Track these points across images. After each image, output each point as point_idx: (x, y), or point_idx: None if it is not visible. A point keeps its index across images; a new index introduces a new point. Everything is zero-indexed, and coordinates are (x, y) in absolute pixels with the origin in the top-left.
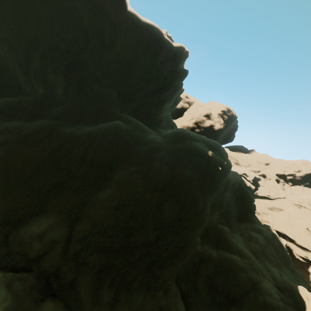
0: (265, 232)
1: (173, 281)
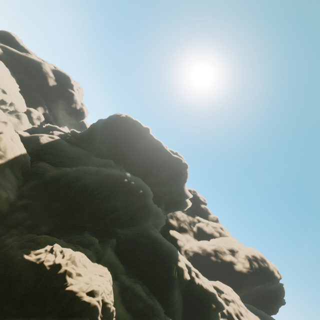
0: (155, 304)
1: (56, 218)
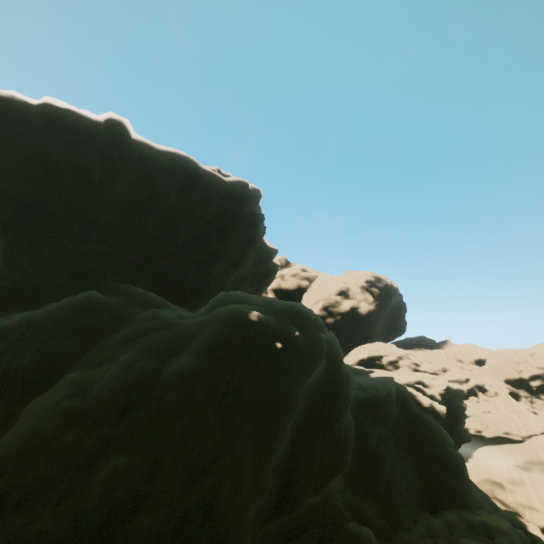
0: (506, 535)
1: None
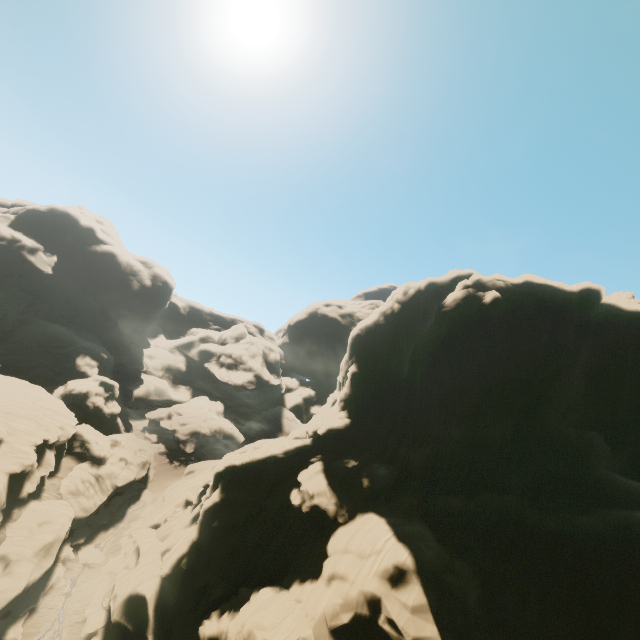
0: None
1: None
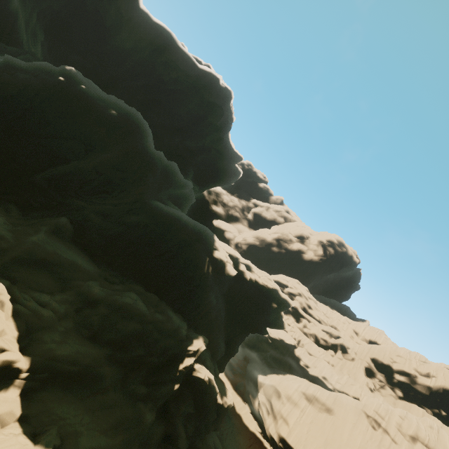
0: (168, 319)
1: None
